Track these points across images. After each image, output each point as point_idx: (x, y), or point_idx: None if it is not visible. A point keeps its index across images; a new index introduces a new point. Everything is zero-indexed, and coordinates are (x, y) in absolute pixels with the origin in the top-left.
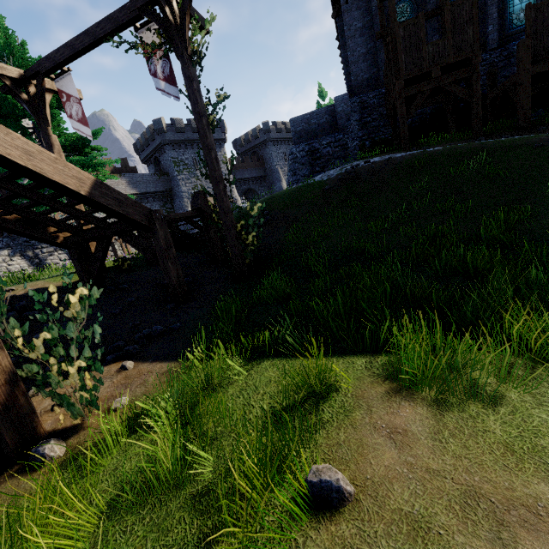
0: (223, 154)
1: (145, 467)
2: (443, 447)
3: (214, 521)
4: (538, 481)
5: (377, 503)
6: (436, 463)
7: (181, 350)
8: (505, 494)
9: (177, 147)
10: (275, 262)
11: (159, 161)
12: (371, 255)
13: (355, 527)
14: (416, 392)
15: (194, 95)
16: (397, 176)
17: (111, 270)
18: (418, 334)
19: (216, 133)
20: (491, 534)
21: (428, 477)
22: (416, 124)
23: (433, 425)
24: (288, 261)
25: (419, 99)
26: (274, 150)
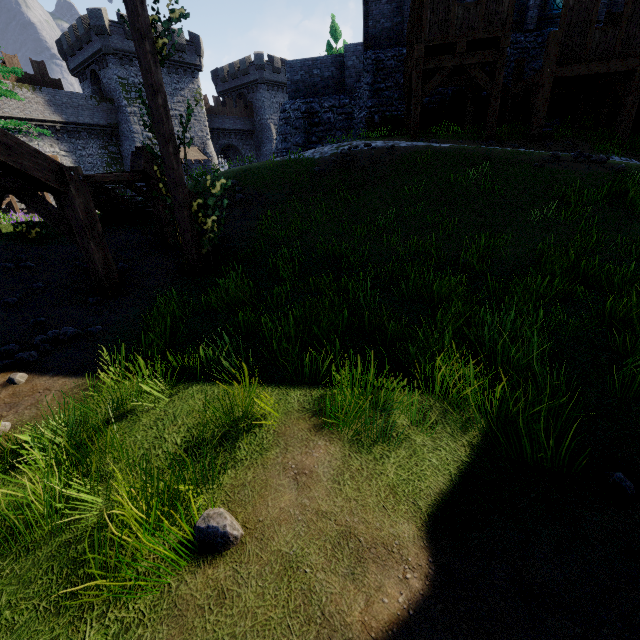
0: (196, 88)
1: (10, 514)
2: (339, 489)
3: (87, 569)
4: (404, 521)
5: (261, 545)
6: (327, 505)
7: (95, 363)
8: (373, 534)
9: (127, 61)
10: (240, 257)
11: (98, 78)
12: (349, 264)
13: (232, 570)
14: (336, 431)
15: (132, 0)
16: (396, 171)
17: (9, 238)
18: (353, 371)
19: (188, 53)
20: (348, 570)
21: (315, 519)
22: (433, 106)
23: (339, 466)
24: (256, 257)
25: (438, 77)
26: (267, 97)
